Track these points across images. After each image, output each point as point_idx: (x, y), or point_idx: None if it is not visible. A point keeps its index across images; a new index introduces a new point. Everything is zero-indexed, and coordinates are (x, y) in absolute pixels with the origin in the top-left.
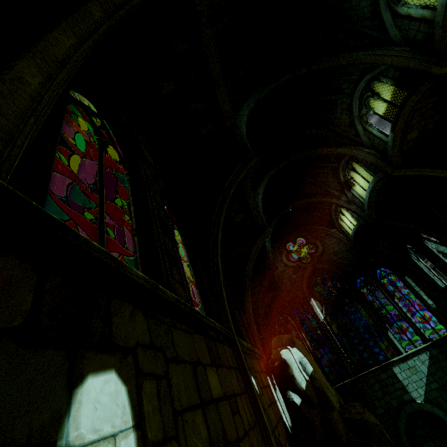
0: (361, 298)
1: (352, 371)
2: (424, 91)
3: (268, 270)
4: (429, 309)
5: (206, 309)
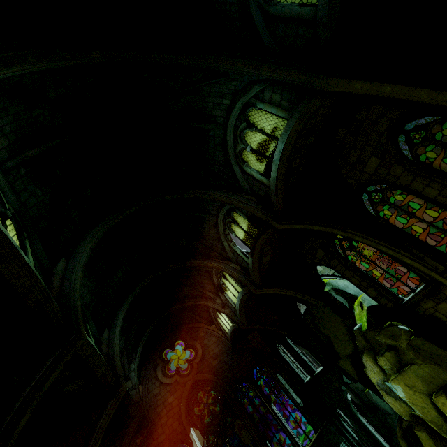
0: (242, 413)
1: None
2: (270, 233)
3: (131, 420)
4: (299, 409)
5: None
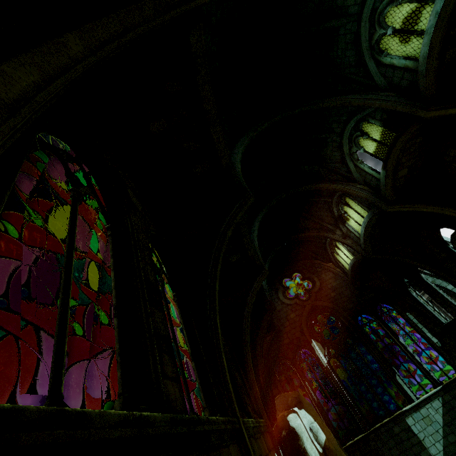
0: (364, 338)
1: (363, 426)
2: (412, 132)
3: (266, 312)
4: (434, 348)
5: (204, 390)
